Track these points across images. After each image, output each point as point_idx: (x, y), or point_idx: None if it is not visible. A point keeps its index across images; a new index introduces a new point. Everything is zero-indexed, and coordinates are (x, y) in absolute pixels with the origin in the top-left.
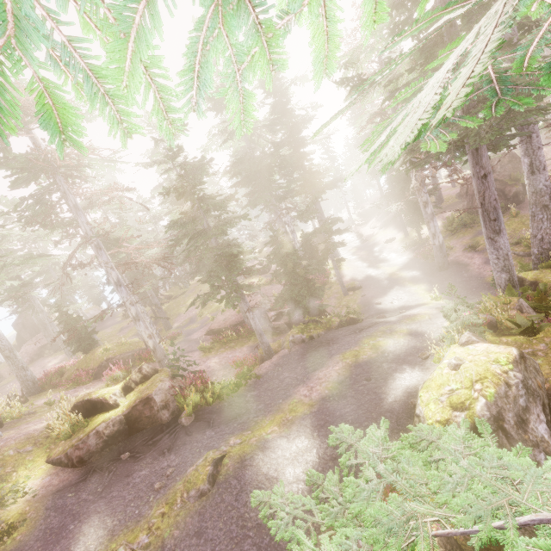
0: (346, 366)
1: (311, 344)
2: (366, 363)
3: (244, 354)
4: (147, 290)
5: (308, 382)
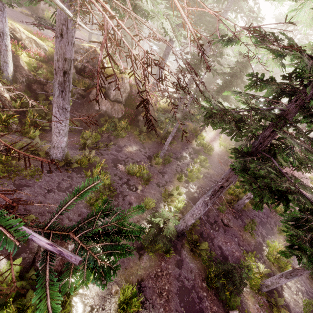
0: None
1: None
2: None
3: None
4: None
5: None
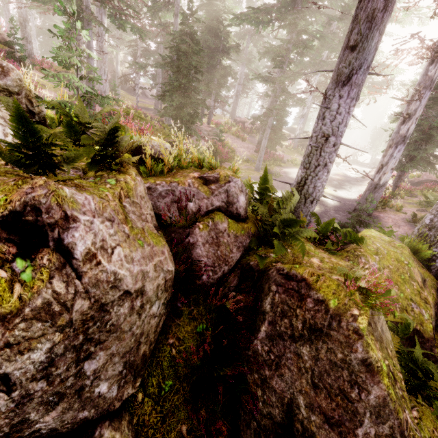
0: None
1: None
2: None
3: None
4: None
5: None
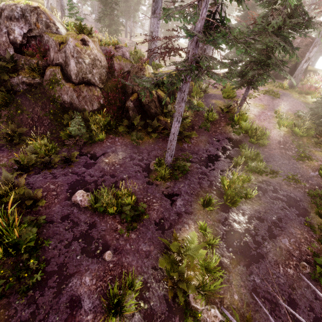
0: None
1: None
2: None
3: None
4: None
5: None
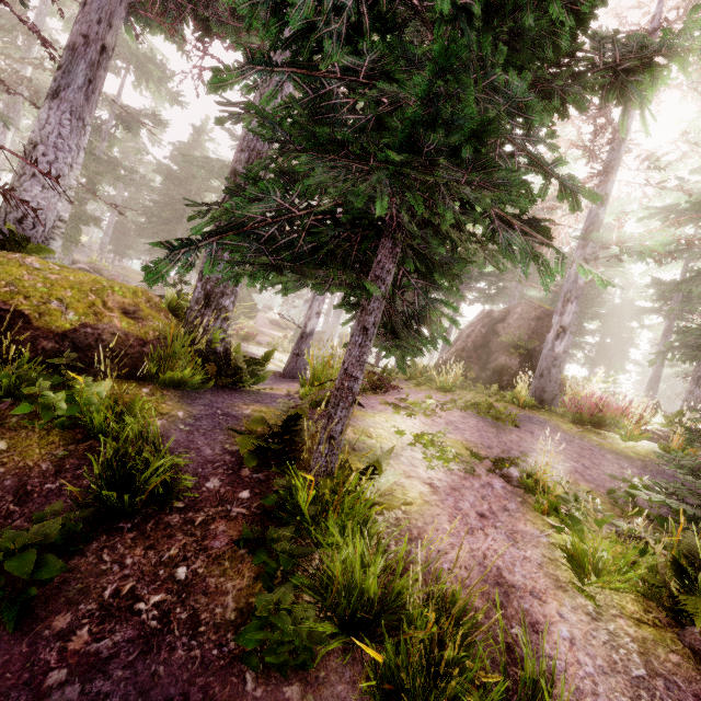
0: None
1: None
2: None
3: None
4: None
5: None
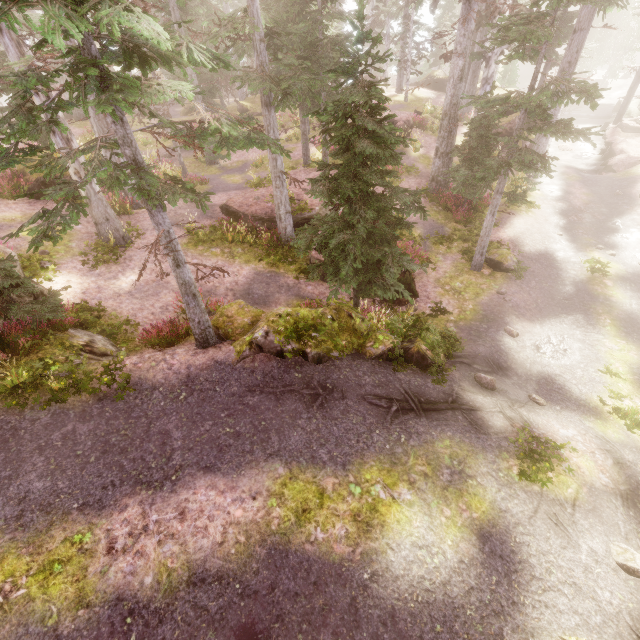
0: (257, 529)
1: (287, 372)
2: (298, 565)
3: (235, 281)
4: (20, 68)
5: (159, 501)
